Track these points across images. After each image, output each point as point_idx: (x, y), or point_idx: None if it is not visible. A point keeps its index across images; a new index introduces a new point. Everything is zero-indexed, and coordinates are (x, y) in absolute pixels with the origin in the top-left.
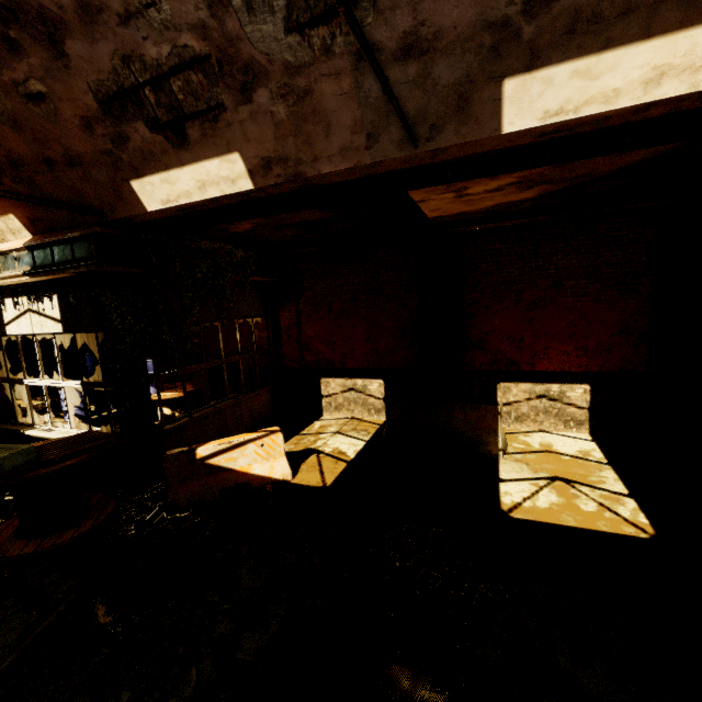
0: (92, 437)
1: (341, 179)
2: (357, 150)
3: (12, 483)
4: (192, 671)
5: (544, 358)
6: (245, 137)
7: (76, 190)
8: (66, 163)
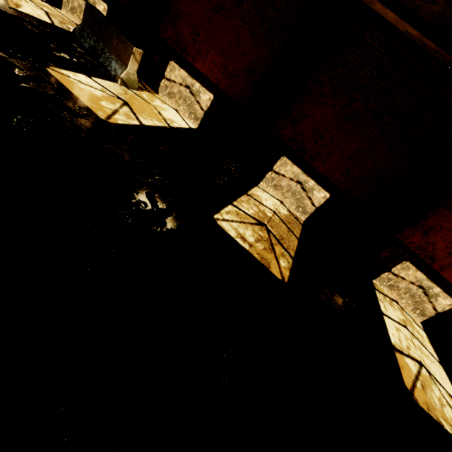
0: None
1: None
2: None
3: None
4: None
5: (203, 59)
6: None
7: None
8: None
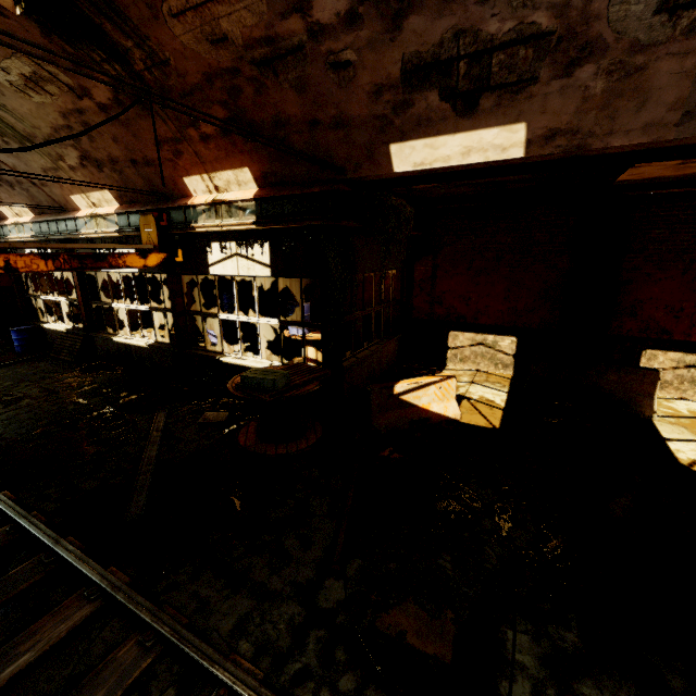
0: (309, 368)
1: (616, 151)
2: (663, 127)
3: (282, 399)
4: (487, 549)
5: None
6: (541, 109)
7: (327, 149)
8: (331, 125)
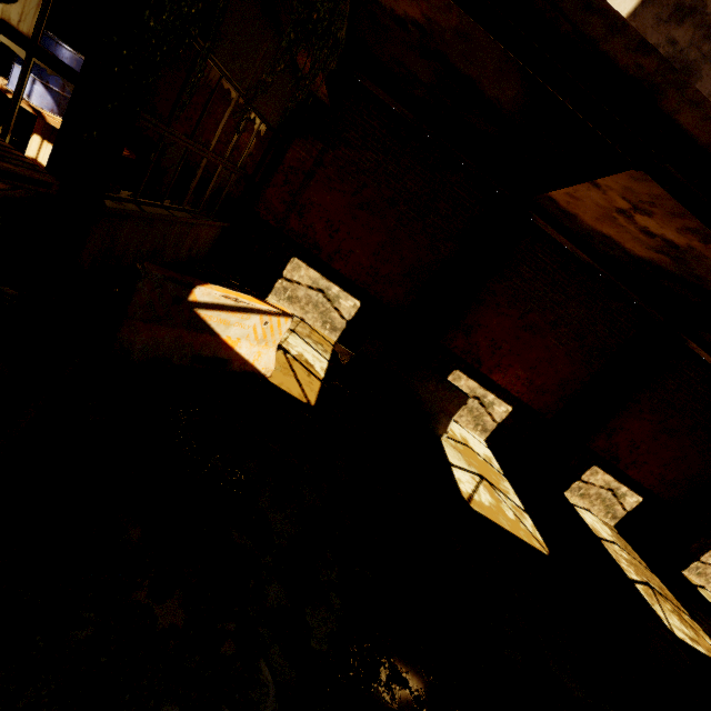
0: None
1: (687, 122)
2: None
3: None
4: (262, 668)
5: (502, 372)
6: None
7: None
8: None
